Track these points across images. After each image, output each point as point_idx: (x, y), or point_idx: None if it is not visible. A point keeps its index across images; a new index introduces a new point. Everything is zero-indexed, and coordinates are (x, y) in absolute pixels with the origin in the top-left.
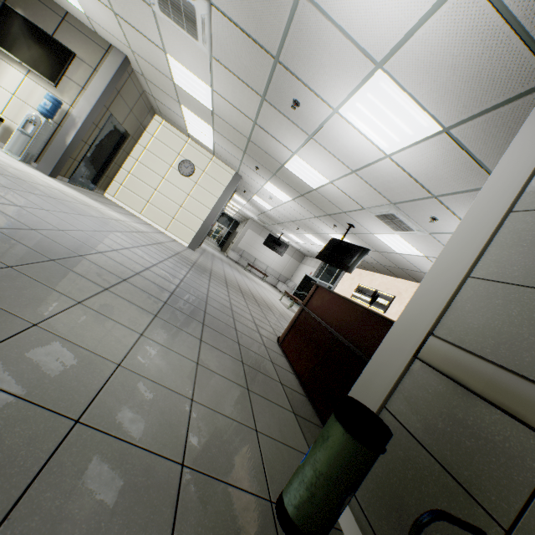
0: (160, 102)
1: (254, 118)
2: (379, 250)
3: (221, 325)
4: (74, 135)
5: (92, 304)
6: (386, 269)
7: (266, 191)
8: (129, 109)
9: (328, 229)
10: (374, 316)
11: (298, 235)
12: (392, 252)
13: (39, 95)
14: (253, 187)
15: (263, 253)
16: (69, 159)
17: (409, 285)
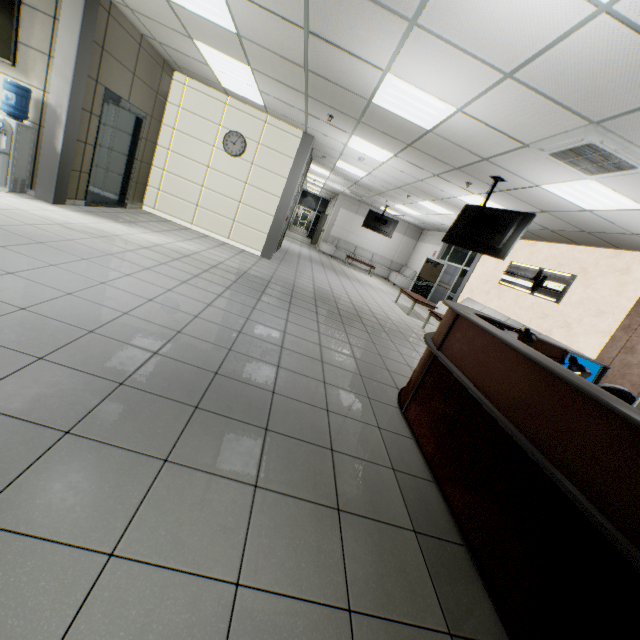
0: (169, 47)
1: (302, 20)
2: (548, 210)
3: (301, 413)
4: (63, 135)
5: (4, 509)
6: (558, 235)
7: (352, 150)
8: (131, 73)
9: (457, 190)
10: (613, 415)
11: (410, 205)
12: (574, 210)
13: (0, 87)
14: (333, 149)
15: (365, 238)
16: (72, 173)
17: (600, 255)
